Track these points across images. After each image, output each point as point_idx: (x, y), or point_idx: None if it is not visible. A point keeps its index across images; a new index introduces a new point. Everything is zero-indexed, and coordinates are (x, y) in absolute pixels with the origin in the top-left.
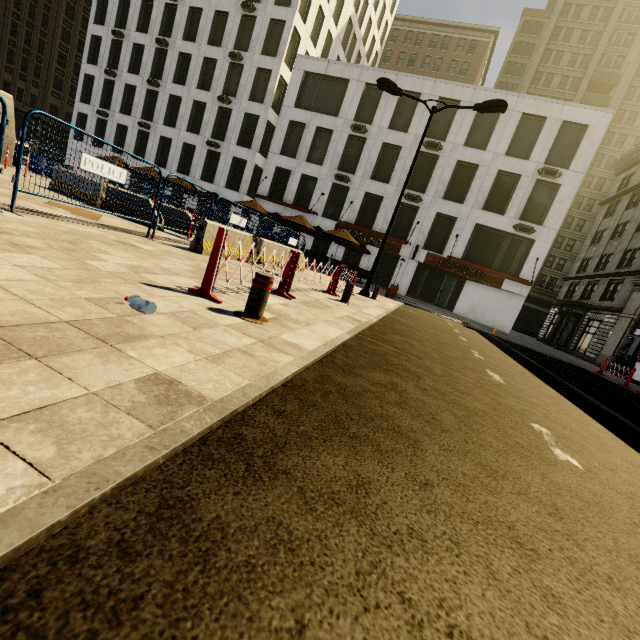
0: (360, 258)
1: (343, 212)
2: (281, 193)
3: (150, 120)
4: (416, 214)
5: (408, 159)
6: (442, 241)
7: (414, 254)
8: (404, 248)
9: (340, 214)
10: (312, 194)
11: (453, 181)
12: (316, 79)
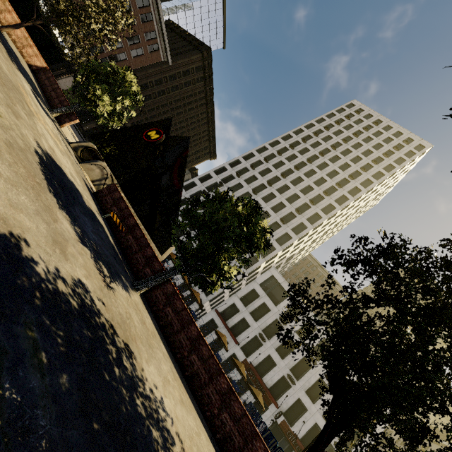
0: (246, 389)
1: (252, 355)
2: (227, 316)
3: (190, 229)
4: (288, 388)
5: (298, 355)
6: (294, 417)
7: (278, 417)
8: (273, 405)
9: (250, 354)
10: (242, 330)
11: (314, 385)
12: (275, 281)
